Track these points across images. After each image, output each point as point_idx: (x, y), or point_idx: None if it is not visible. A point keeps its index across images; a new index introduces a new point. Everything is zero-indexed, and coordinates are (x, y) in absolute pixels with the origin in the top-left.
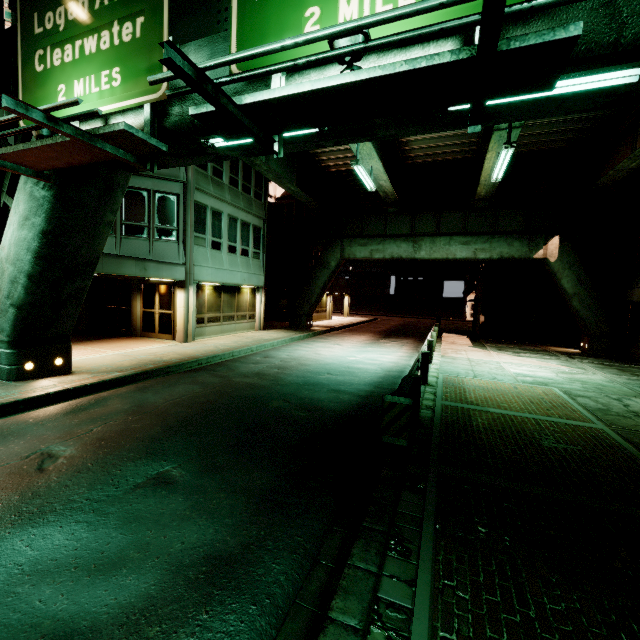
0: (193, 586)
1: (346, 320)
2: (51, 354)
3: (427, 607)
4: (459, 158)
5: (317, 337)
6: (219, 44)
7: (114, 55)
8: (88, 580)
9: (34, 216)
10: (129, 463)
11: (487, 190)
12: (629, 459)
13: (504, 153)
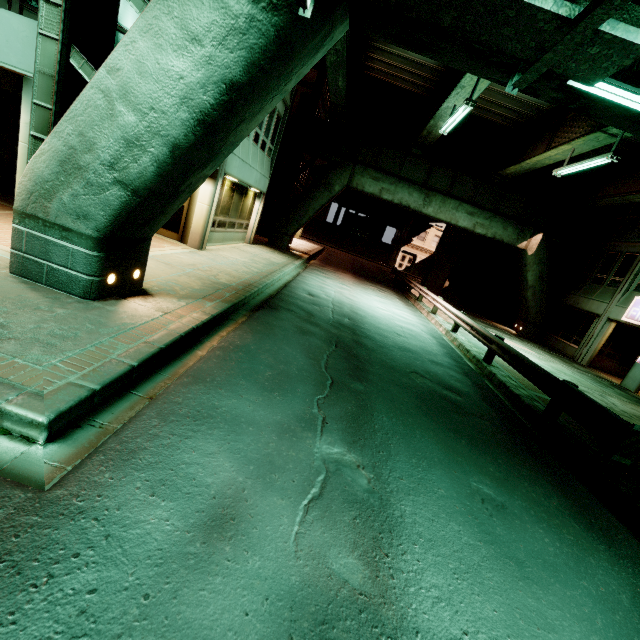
0: None
1: (305, 244)
2: (131, 263)
3: None
4: (500, 124)
5: (313, 268)
6: None
7: None
8: None
9: (216, 43)
10: (432, 476)
11: (516, 171)
12: None
13: (602, 160)
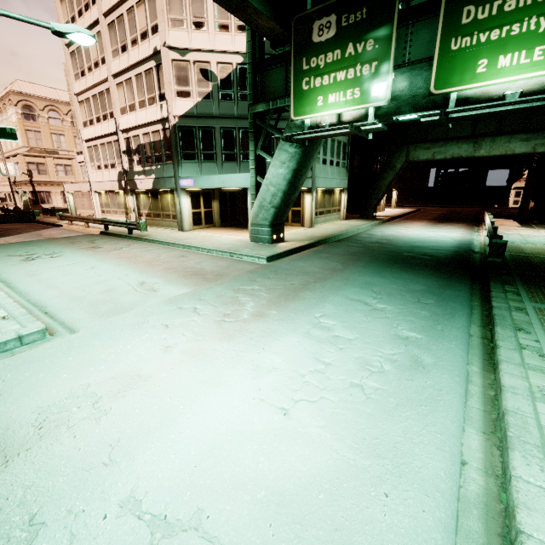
0: (438, 288)
1: (396, 211)
2: (280, 231)
3: (524, 292)
4: None
5: (387, 223)
6: (416, 71)
7: (356, 81)
8: (403, 286)
9: (288, 162)
10: (370, 268)
11: None
12: None
13: None
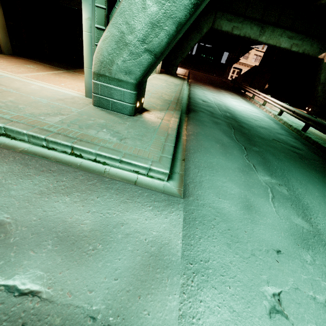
0: None
1: (180, 70)
2: (142, 94)
3: None
4: None
5: (193, 85)
6: None
7: None
8: None
9: None
10: (309, 188)
11: None
12: None
13: None
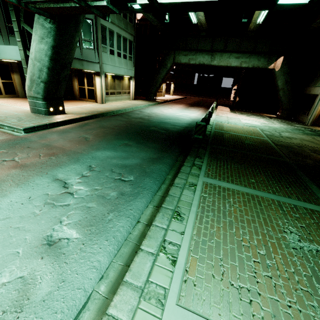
0: (149, 161)
1: (172, 97)
2: (57, 105)
3: (205, 165)
4: None
5: (160, 104)
6: None
7: None
8: (123, 159)
9: (46, 37)
10: (113, 140)
11: (254, 26)
12: (270, 146)
13: None
